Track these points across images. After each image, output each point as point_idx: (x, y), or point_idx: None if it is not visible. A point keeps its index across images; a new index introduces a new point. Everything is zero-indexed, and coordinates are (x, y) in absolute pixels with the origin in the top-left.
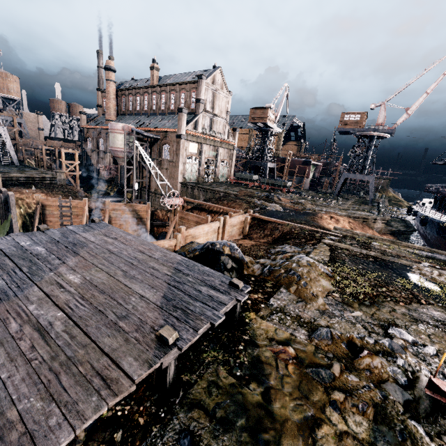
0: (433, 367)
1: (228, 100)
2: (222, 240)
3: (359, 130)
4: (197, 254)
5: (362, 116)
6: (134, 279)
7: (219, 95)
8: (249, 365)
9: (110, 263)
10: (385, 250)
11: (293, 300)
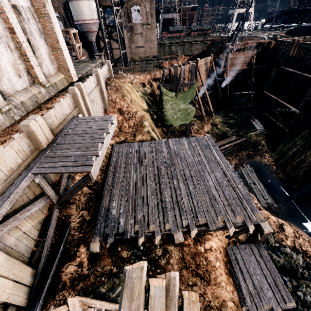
0: None
1: None
2: None
3: None
4: None
5: None
6: None
7: None
8: None
9: None
10: None
11: None
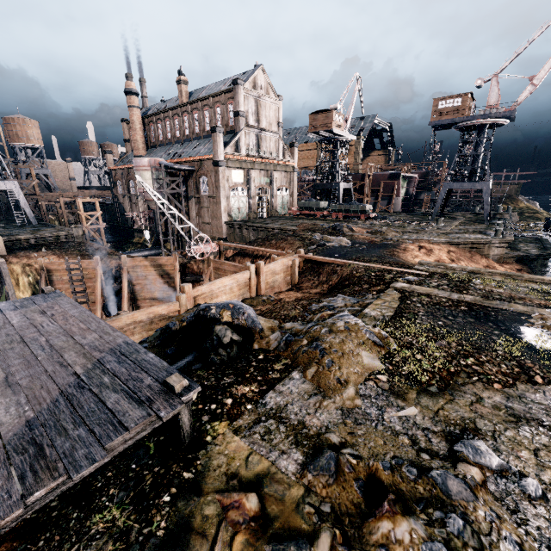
0: (530, 529)
1: (278, 107)
2: (224, 301)
3: (462, 120)
4: (184, 325)
5: (464, 98)
6: (13, 387)
7: (264, 102)
8: (164, 538)
9: (2, 360)
10: (490, 290)
11: (305, 392)
